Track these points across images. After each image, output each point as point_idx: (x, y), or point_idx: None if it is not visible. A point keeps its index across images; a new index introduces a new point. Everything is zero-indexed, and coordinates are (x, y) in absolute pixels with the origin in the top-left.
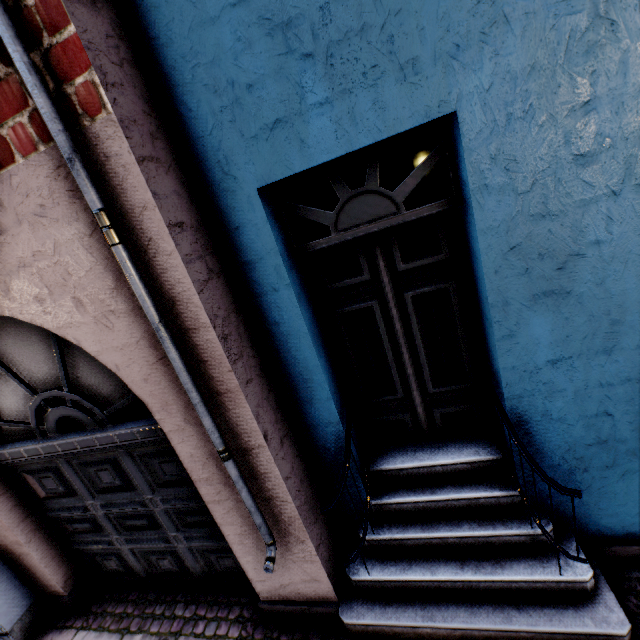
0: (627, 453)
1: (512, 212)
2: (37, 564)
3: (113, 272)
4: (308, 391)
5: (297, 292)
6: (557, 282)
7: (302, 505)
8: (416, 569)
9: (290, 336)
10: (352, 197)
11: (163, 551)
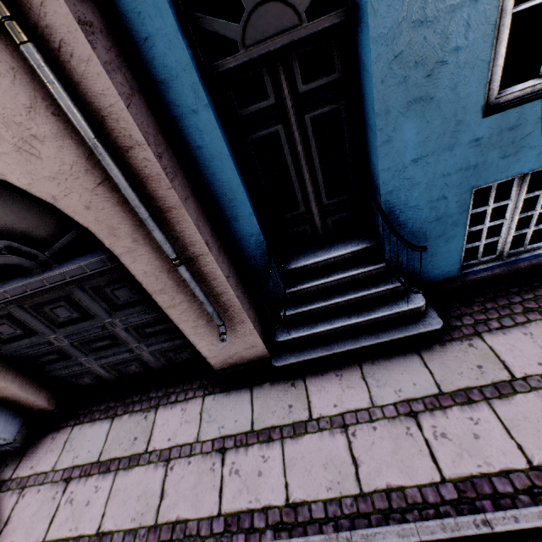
0: (452, 224)
1: (399, 18)
2: (18, 393)
3: (24, 87)
4: (233, 210)
5: (214, 115)
6: (425, 89)
7: (240, 296)
8: (320, 325)
9: (213, 159)
10: (257, 6)
11: (129, 360)
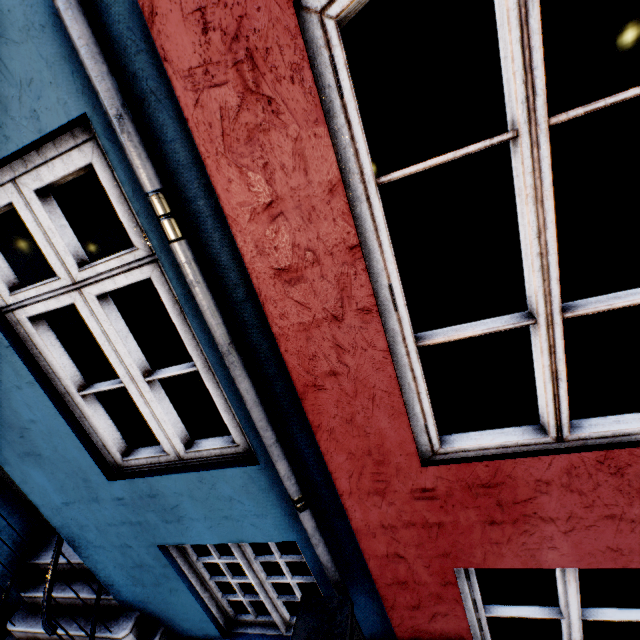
0: (162, 575)
1: None
2: None
3: None
4: None
5: None
6: (28, 446)
7: None
8: None
9: None
10: None
11: None
